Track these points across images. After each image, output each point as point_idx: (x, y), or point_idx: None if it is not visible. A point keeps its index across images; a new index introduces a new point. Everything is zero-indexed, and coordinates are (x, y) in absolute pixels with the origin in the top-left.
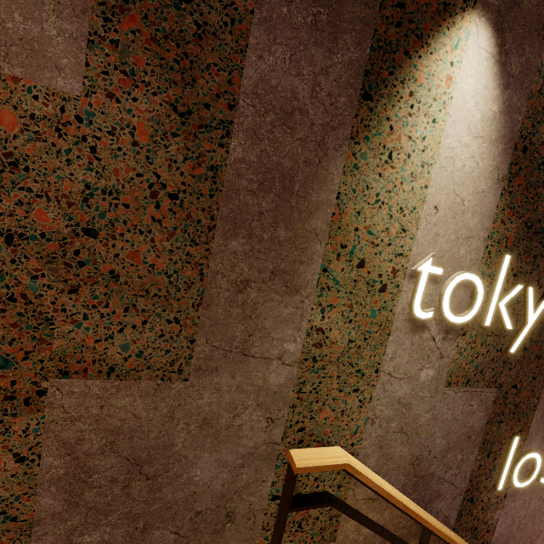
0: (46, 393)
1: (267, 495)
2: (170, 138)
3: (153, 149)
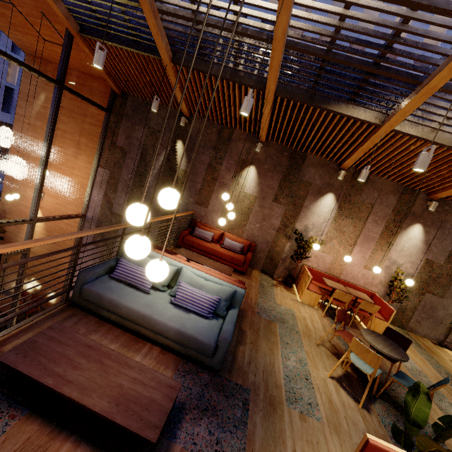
0: (425, 294)
1: (449, 322)
2: (451, 269)
3: (449, 270)
